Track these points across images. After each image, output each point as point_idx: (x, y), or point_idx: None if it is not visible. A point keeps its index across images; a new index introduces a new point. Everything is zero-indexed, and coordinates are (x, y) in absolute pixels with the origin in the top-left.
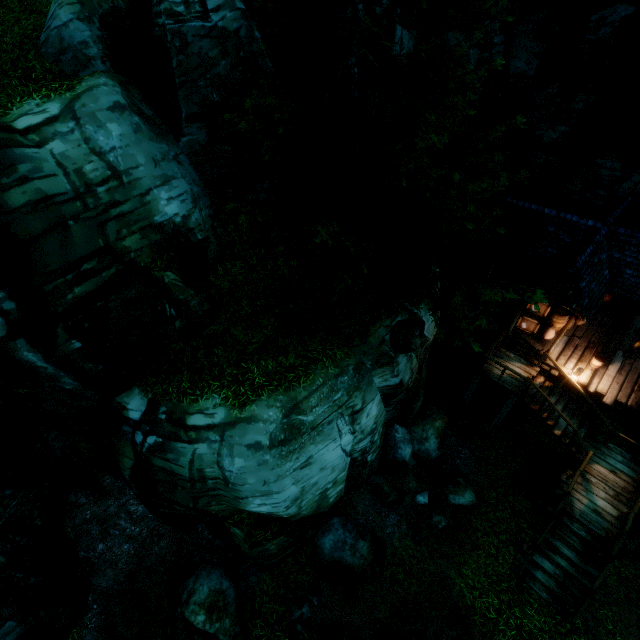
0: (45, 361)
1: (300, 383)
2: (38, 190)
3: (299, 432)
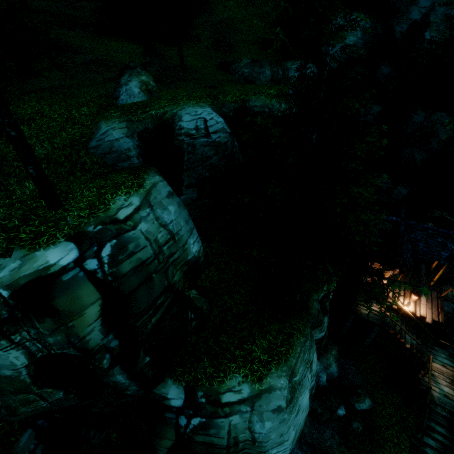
0: (127, 378)
1: (290, 354)
2: (138, 259)
3: (294, 390)
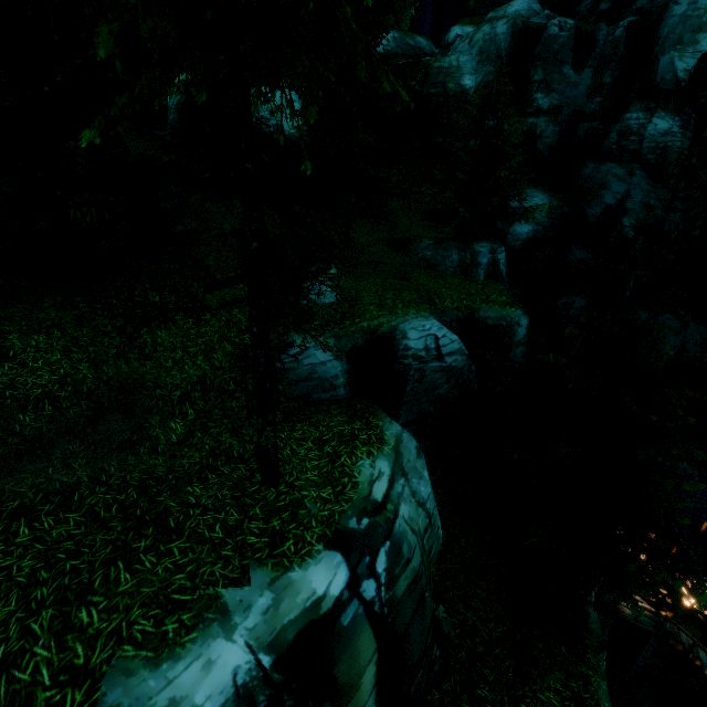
0: None
1: None
2: (412, 569)
3: None
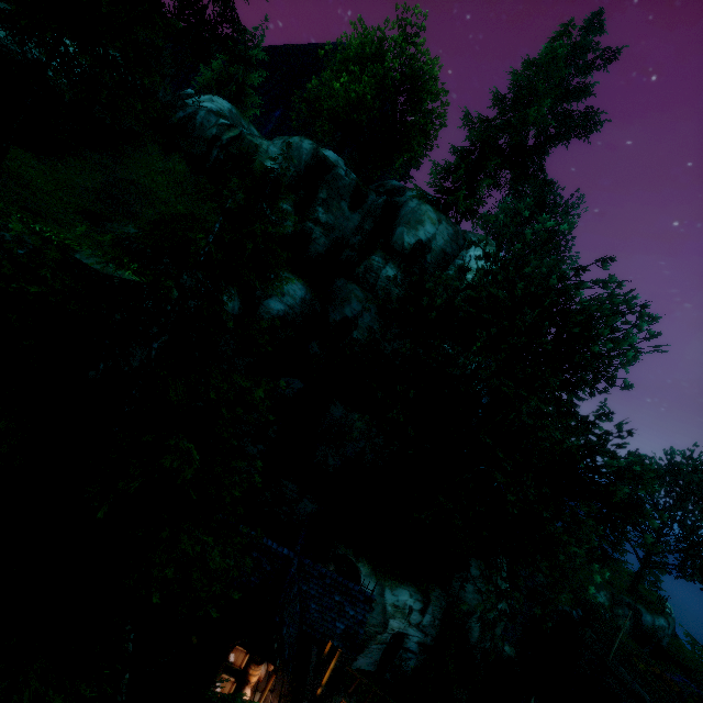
0: None
1: None
2: None
3: None
